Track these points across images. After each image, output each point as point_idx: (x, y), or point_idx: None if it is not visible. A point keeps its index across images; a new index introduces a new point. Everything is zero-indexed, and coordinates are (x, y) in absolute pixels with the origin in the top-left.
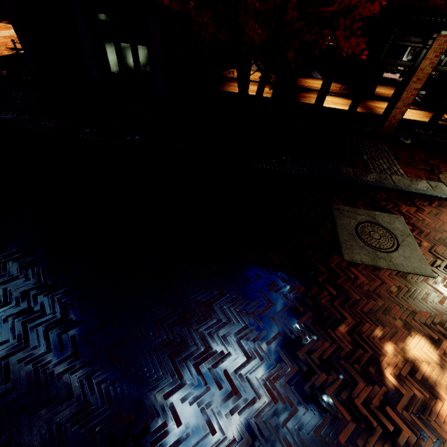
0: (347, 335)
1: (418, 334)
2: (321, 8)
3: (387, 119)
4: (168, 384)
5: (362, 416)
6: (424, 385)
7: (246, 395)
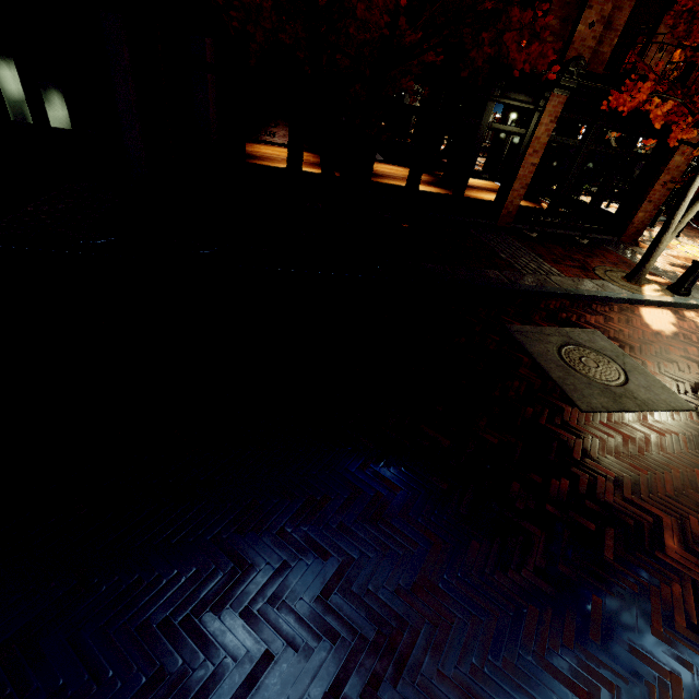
0: (686, 553)
1: None
2: None
3: (504, 206)
4: None
5: None
6: None
7: None
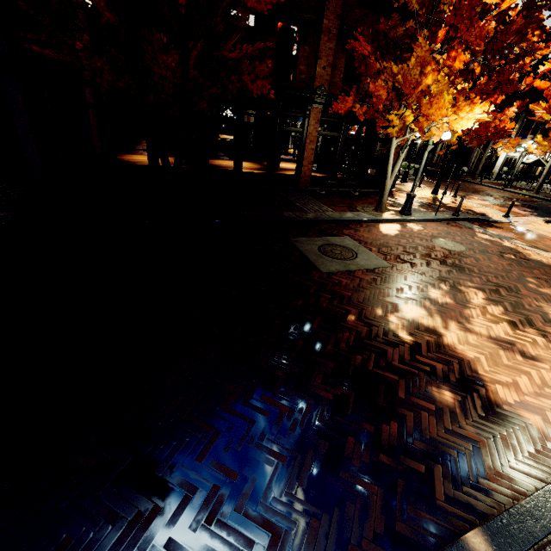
0: (358, 321)
1: (404, 302)
2: (225, 53)
3: (301, 177)
4: (196, 444)
5: (404, 371)
6: (429, 332)
7: (299, 406)
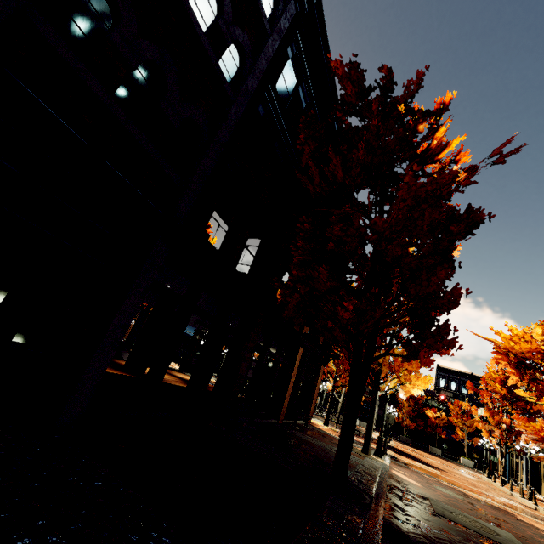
0: None
1: None
2: None
3: (282, 408)
4: None
5: None
6: None
7: None
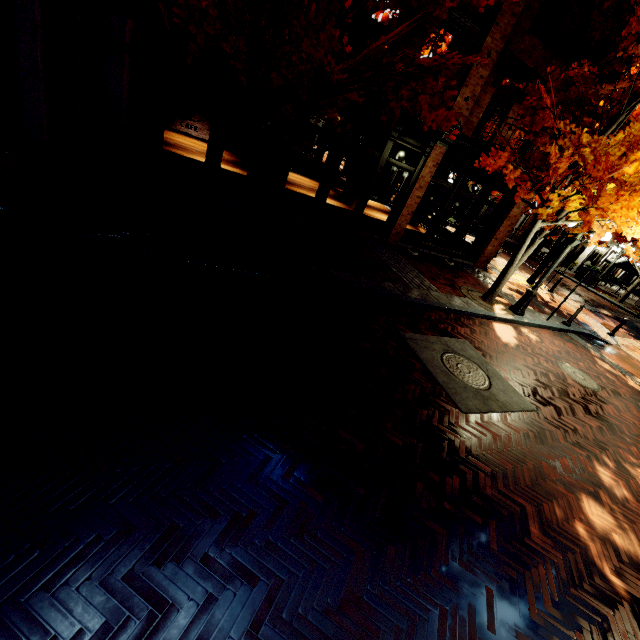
0: (544, 536)
1: (580, 493)
2: (419, 53)
3: (394, 227)
4: None
5: None
6: (635, 567)
7: None
